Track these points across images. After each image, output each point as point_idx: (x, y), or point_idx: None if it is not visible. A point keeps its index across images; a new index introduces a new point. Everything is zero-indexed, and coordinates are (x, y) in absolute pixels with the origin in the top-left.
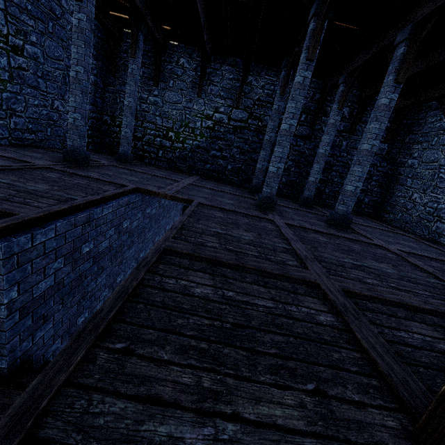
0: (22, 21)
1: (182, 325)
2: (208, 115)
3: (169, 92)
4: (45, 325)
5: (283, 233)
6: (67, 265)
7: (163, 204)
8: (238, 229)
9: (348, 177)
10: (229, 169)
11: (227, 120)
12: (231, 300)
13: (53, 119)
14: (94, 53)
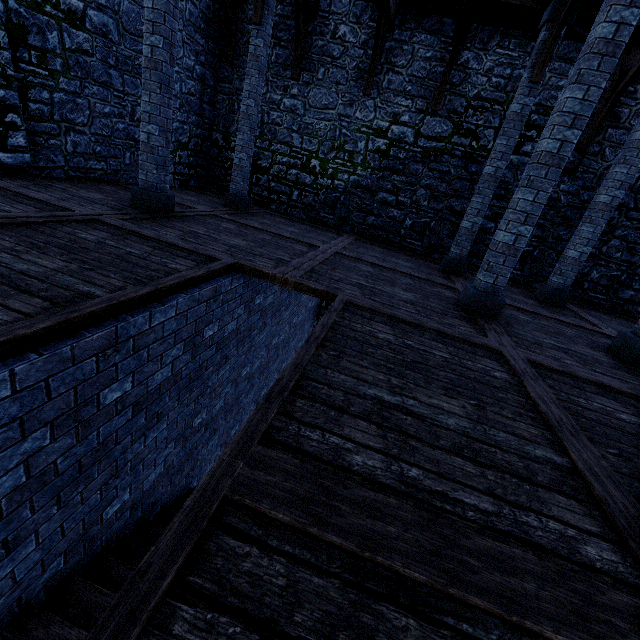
0: None
1: None
2: (379, 129)
3: (316, 90)
4: (14, 554)
5: (534, 401)
6: (61, 437)
7: None
8: (428, 385)
9: None
10: (408, 225)
11: (412, 138)
12: None
13: (134, 137)
14: (201, 25)
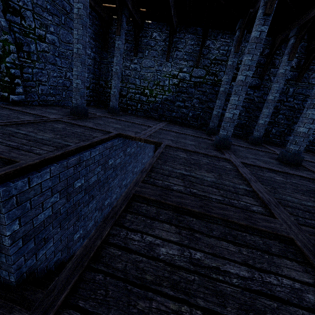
0: (44, 17)
1: (143, 313)
2: (174, 75)
3: (145, 60)
4: (46, 245)
5: (241, 173)
6: (62, 198)
7: (139, 144)
8: (200, 169)
9: (301, 120)
10: (190, 115)
11: (188, 78)
12: (199, 265)
13: (66, 85)
14: (93, 36)
